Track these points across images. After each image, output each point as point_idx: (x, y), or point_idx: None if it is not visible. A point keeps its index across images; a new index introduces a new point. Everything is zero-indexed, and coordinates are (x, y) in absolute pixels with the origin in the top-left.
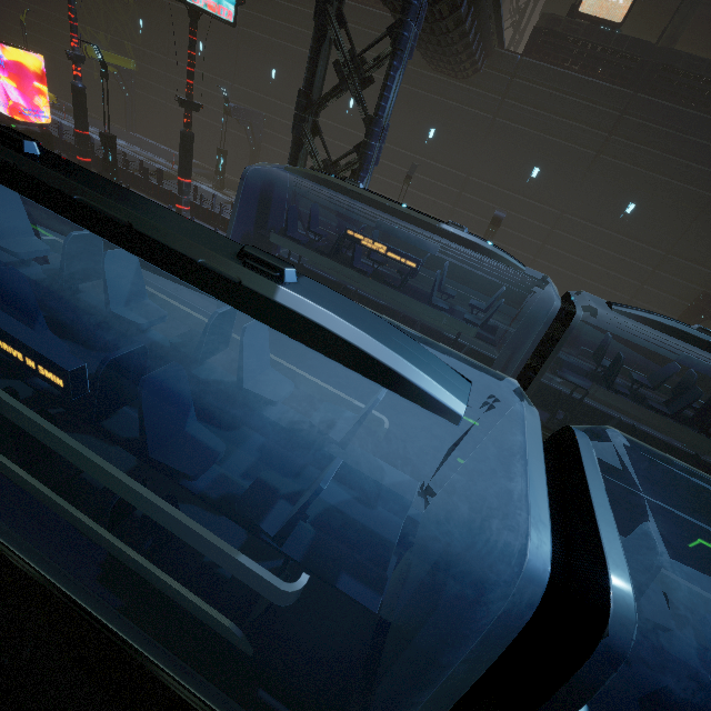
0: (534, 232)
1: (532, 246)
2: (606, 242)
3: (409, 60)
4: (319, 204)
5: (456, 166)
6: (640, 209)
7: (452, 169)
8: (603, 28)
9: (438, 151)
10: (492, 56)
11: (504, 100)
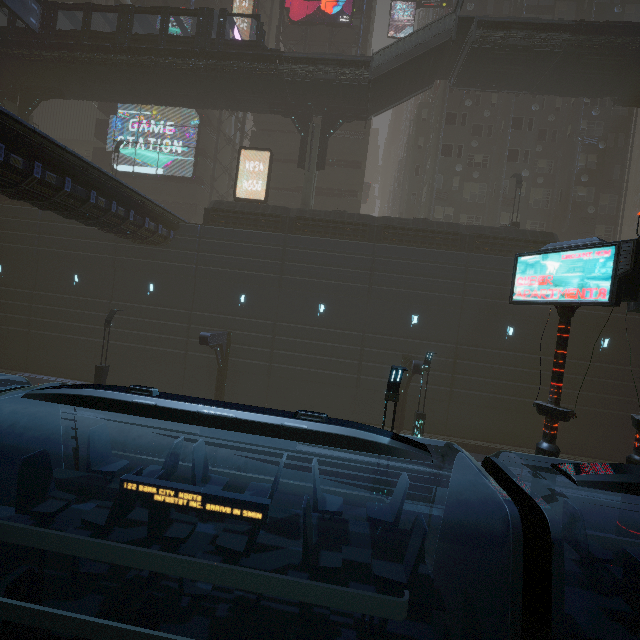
0: (260, 342)
1: (263, 354)
2: (317, 336)
3: (118, 240)
4: (60, 367)
5: (179, 306)
6: (329, 306)
7: (178, 309)
8: (253, 203)
9: (161, 298)
10: (180, 228)
11: (199, 253)
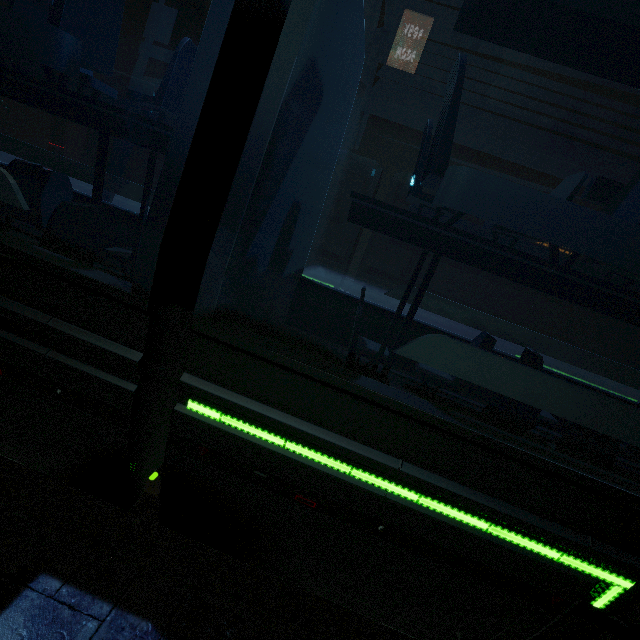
0: None
1: None
2: None
3: None
4: None
5: None
6: None
7: None
8: (404, 76)
9: None
10: None
11: None
